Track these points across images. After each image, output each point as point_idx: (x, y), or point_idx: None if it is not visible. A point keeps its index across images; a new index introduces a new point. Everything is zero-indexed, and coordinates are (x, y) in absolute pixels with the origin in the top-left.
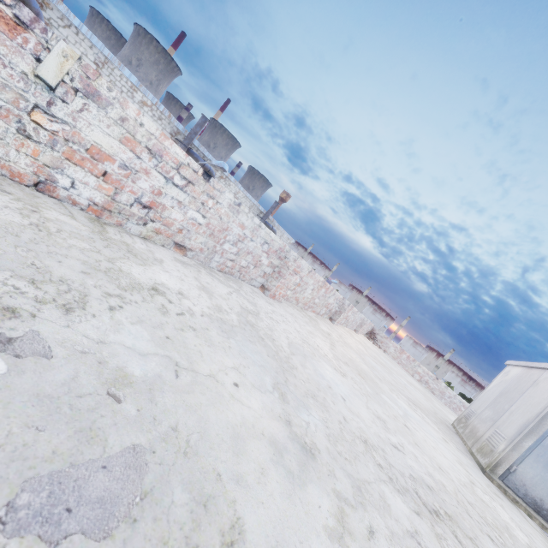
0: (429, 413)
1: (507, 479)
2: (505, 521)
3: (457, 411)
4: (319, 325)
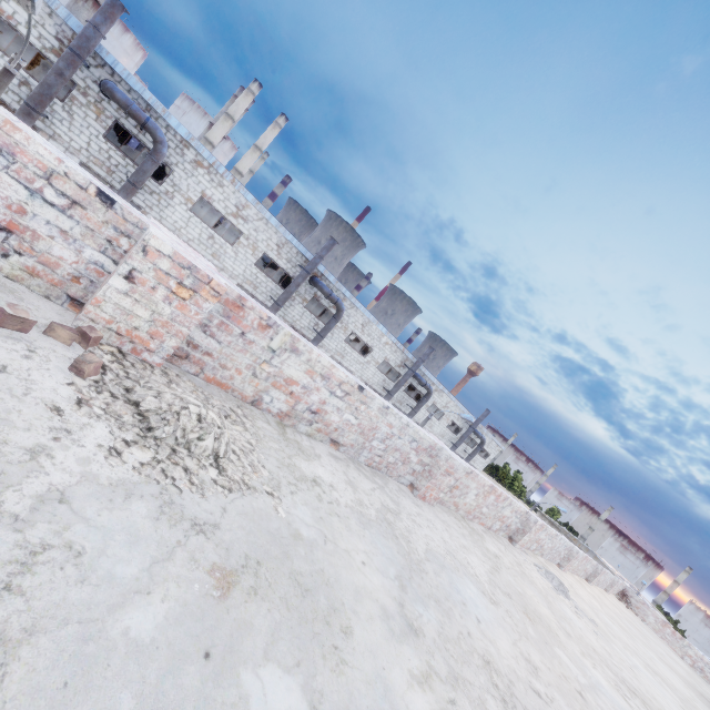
0: (681, 676)
1: None
2: None
3: None
4: (586, 588)
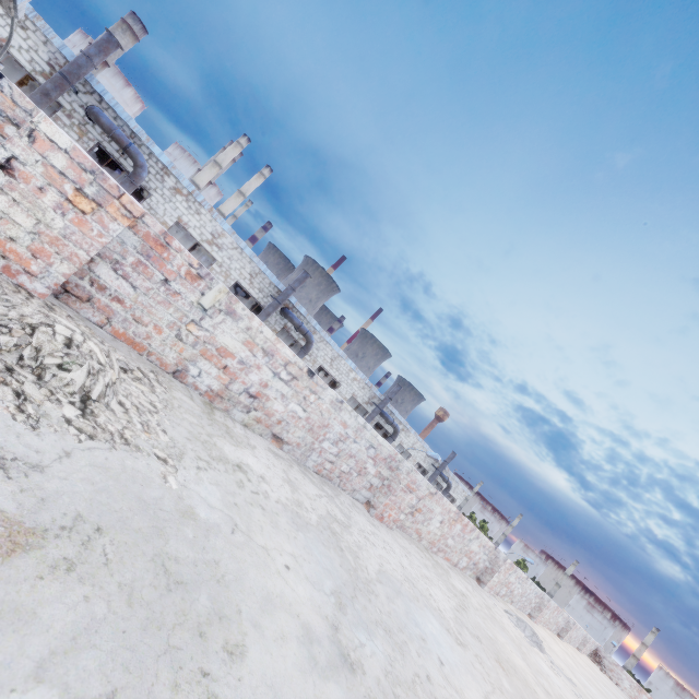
0: None
1: None
2: None
3: None
4: (559, 644)
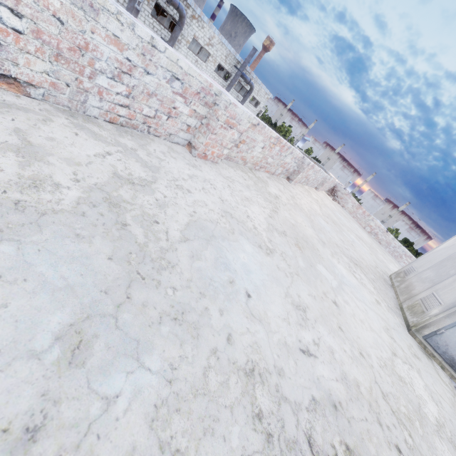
0: (369, 271)
1: (431, 338)
2: (419, 397)
3: (398, 258)
4: (267, 188)
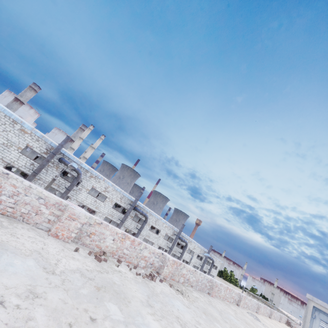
0: None
1: None
2: None
3: None
4: (269, 320)
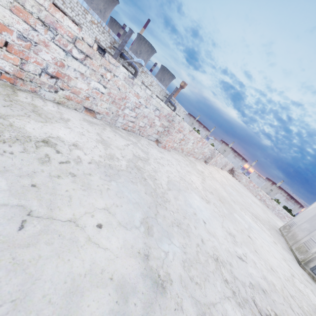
0: (265, 223)
1: (315, 270)
2: (315, 305)
3: (282, 218)
4: (196, 166)
